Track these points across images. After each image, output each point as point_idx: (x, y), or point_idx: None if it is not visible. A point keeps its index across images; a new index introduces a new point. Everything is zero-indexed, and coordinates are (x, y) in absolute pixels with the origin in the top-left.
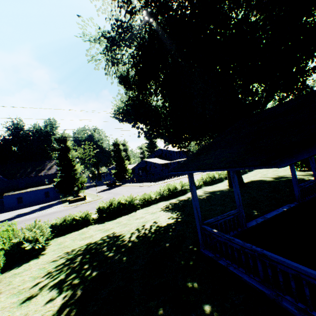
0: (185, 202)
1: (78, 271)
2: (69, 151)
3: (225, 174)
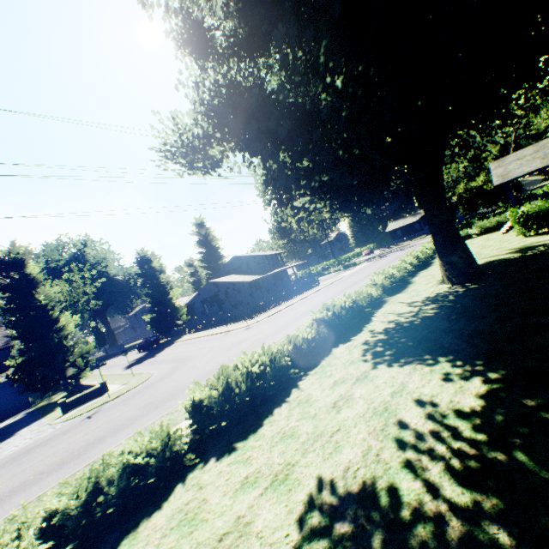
0: (407, 331)
1: None
2: (36, 287)
3: (404, 268)
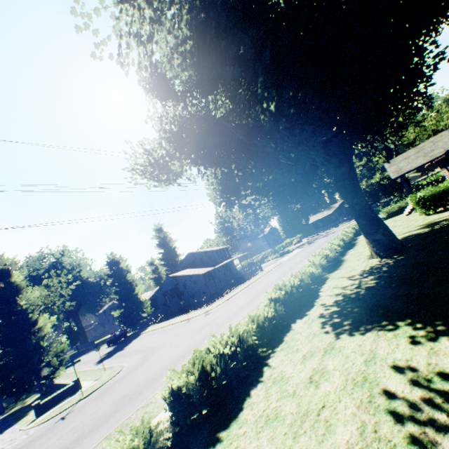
0: (356, 301)
1: None
2: (18, 293)
3: (334, 249)
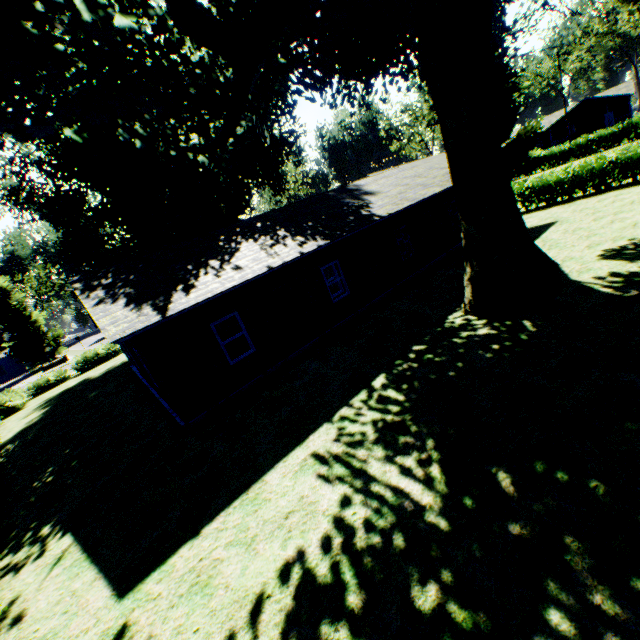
0: None
1: (56, 400)
2: (9, 295)
3: None
